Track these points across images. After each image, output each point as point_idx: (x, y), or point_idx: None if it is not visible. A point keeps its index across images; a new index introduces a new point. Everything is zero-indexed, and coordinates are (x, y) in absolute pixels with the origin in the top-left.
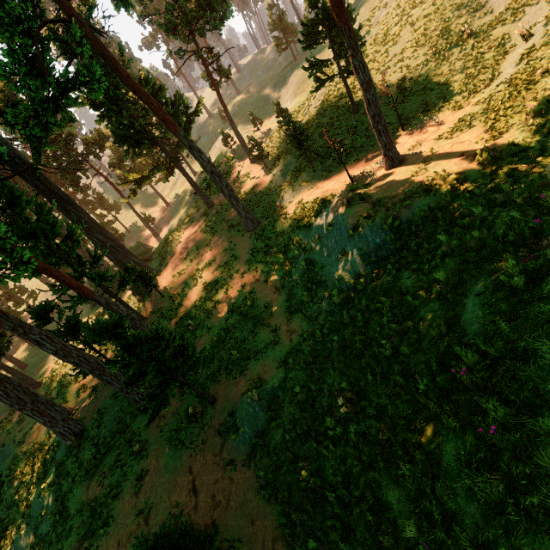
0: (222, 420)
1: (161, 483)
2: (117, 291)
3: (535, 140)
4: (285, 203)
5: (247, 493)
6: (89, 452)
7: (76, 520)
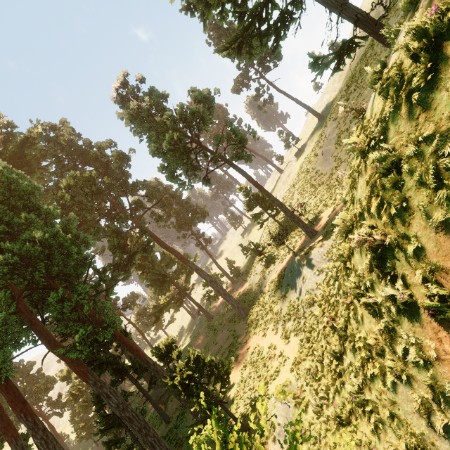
0: None
1: None
2: None
3: None
4: (262, 289)
5: None
6: None
7: None
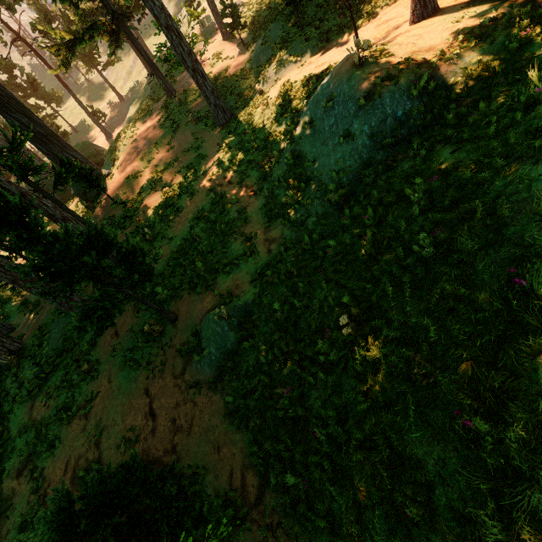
0: (184, 340)
1: (114, 405)
2: (64, 200)
3: None
4: (266, 87)
5: (213, 418)
6: (30, 372)
7: (18, 441)
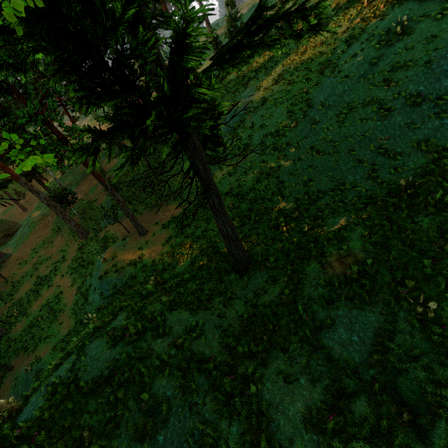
0: (12, 381)
1: None
2: None
3: (167, 256)
4: (104, 225)
5: None
6: None
7: None
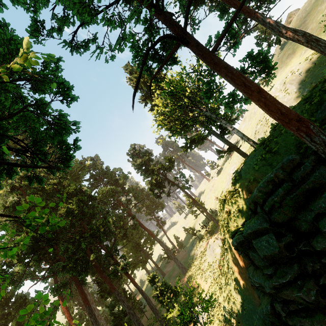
0: (191, 322)
1: None
2: None
3: None
4: (196, 256)
5: None
6: None
7: None
